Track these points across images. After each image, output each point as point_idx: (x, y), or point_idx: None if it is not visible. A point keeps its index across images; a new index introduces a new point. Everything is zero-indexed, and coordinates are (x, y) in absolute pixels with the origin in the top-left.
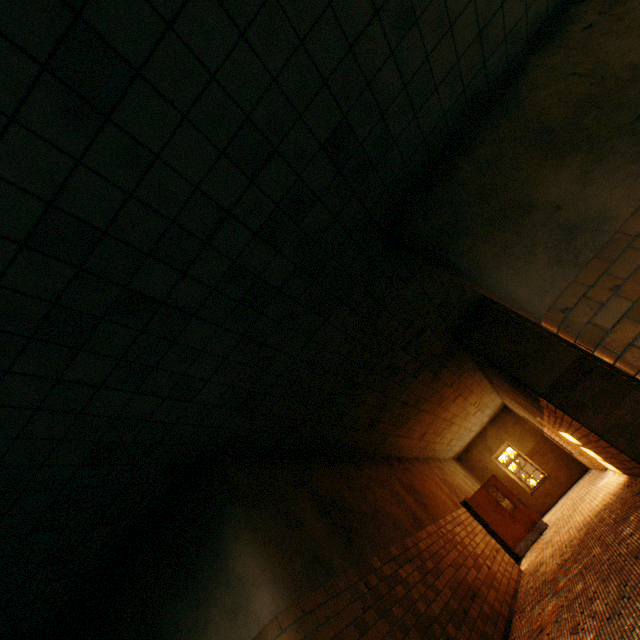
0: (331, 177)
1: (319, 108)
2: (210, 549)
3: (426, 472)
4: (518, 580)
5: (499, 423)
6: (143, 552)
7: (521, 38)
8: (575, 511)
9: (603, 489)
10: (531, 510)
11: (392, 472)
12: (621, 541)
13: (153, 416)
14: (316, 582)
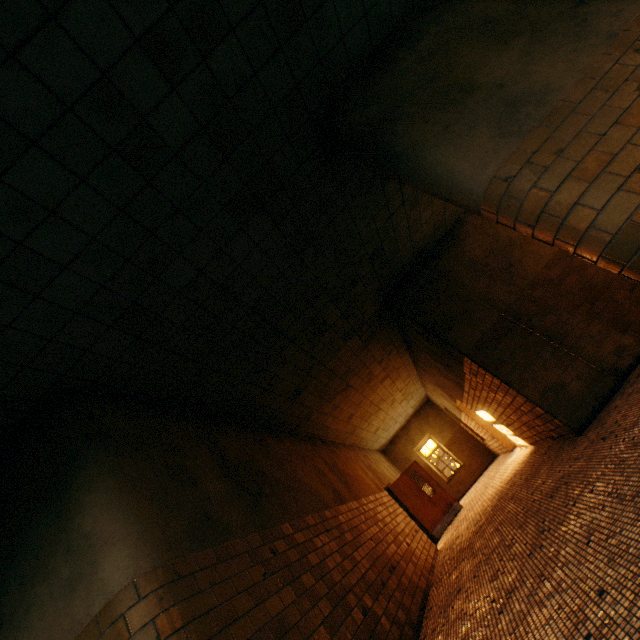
0: (250, 3)
1: None
2: (51, 507)
3: (352, 457)
4: (435, 557)
5: (422, 416)
6: None
7: None
8: (487, 488)
9: (512, 463)
10: (448, 493)
11: (316, 450)
12: (534, 491)
13: None
14: (204, 543)
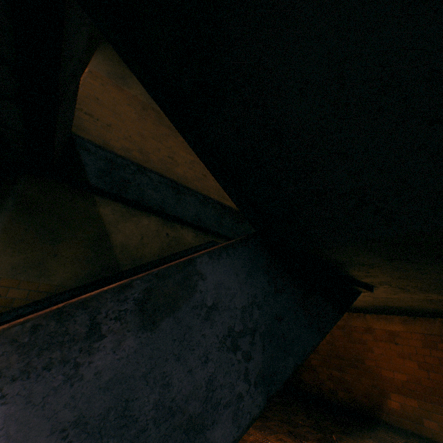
0: None
1: None
2: None
3: None
4: None
5: None
6: None
7: None
8: None
9: None
10: None
11: None
12: None
13: None
14: None
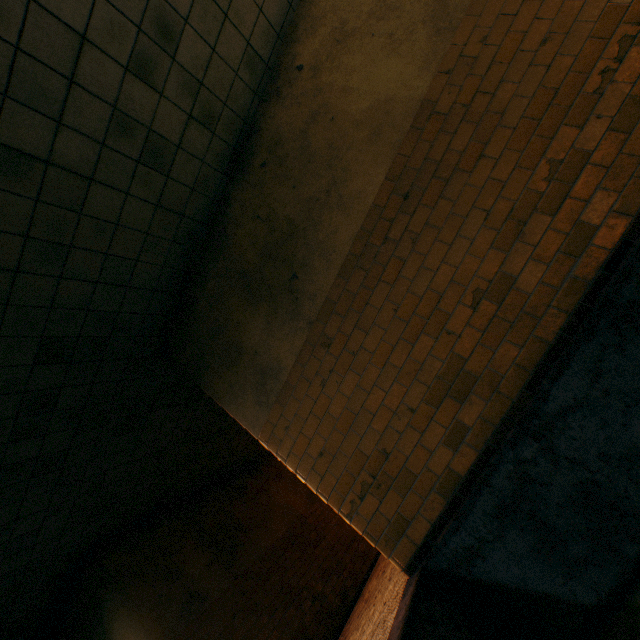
0: (64, 370)
1: (7, 350)
2: (100, 628)
3: None
4: None
5: None
6: (59, 635)
7: (214, 176)
8: None
9: None
10: None
11: None
12: None
13: (0, 573)
14: (190, 618)
